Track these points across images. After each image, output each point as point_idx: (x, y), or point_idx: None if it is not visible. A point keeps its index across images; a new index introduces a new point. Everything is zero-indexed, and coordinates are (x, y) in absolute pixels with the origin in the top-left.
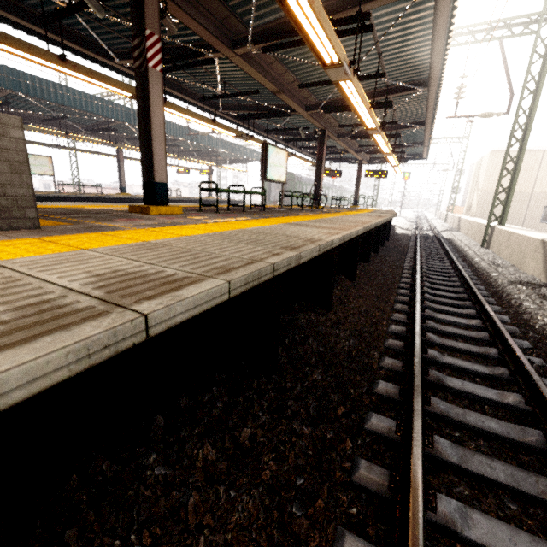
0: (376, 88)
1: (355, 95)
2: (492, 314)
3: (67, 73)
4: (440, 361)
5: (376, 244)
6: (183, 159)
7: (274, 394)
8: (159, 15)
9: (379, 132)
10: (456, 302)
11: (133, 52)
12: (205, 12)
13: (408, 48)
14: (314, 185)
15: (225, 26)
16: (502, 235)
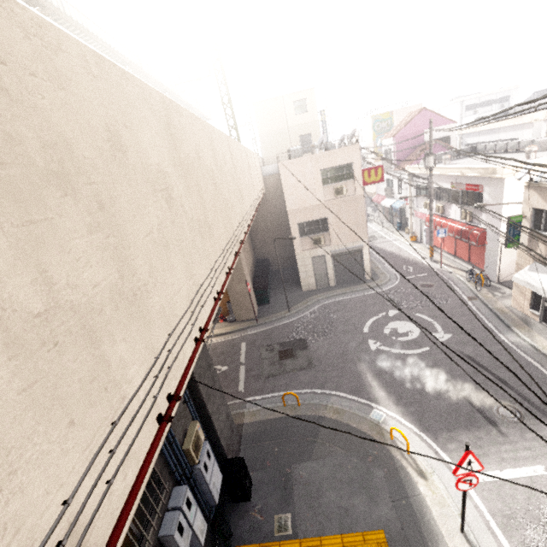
0: None
1: None
2: None
3: None
4: None
5: None
6: None
7: None
8: None
9: None
10: None
11: None
12: None
13: (89, 42)
14: None
15: None
16: None
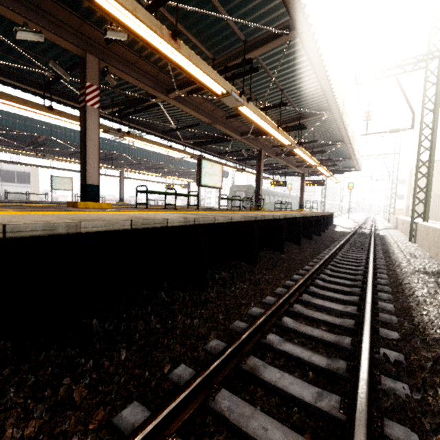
0: (292, 116)
1: (257, 117)
2: (368, 300)
3: (55, 118)
4: (277, 348)
5: (298, 237)
6: (166, 177)
7: (52, 369)
8: (99, 74)
9: (297, 147)
10: (346, 289)
11: (80, 97)
12: (142, 72)
13: (304, 84)
14: (255, 192)
15: (159, 80)
16: (422, 229)
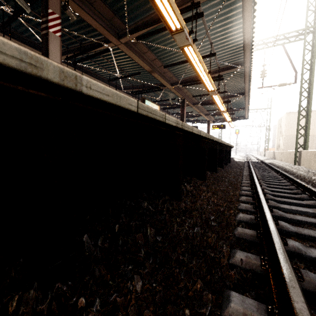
0: (212, 70)
1: (197, 60)
2: None
3: None
4: (308, 256)
5: (221, 162)
6: None
7: None
8: (60, 4)
9: (216, 93)
10: (294, 196)
11: (41, 25)
12: (98, 14)
13: (229, 39)
14: None
15: (112, 25)
16: (309, 154)
